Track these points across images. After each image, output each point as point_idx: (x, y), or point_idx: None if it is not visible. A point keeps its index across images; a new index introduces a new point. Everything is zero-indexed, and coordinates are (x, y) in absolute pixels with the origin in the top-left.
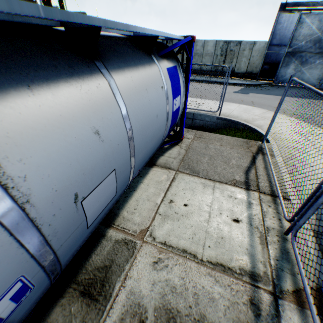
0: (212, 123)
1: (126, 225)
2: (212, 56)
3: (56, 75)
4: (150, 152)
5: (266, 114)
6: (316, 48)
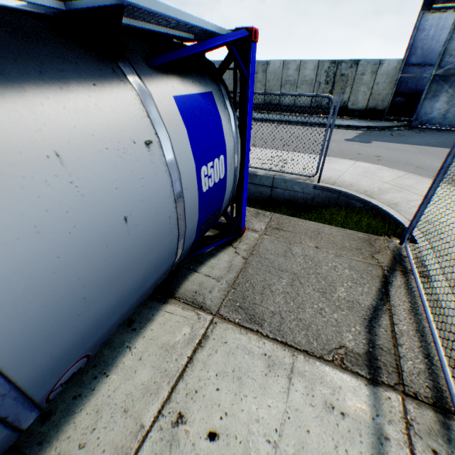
0: (305, 195)
1: None
2: (312, 85)
3: None
4: (120, 304)
5: (403, 181)
6: None
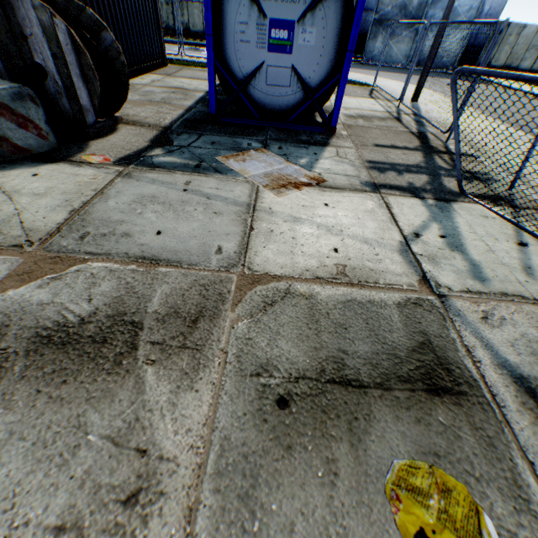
0: None
1: None
2: None
3: None
4: None
5: (368, 78)
6: (403, 16)
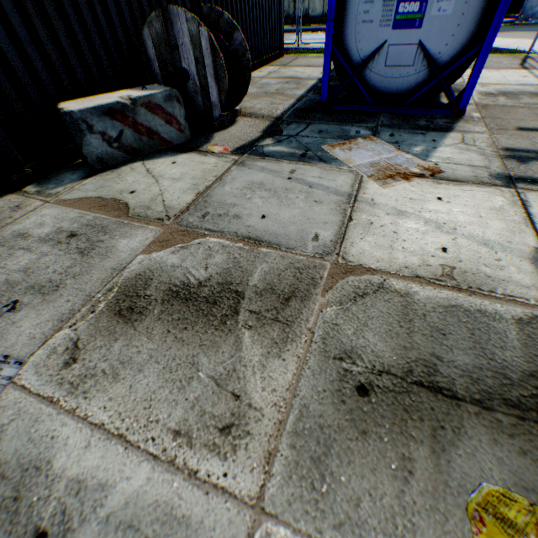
0: None
1: None
2: None
3: None
4: None
5: (521, 42)
6: None
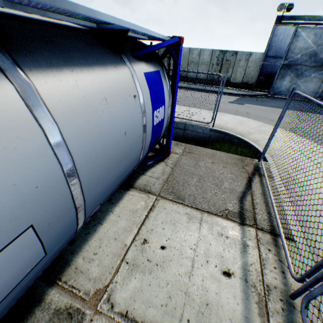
0: (205, 135)
1: (77, 282)
2: (208, 65)
3: None
4: (117, 179)
5: (262, 127)
6: (312, 61)
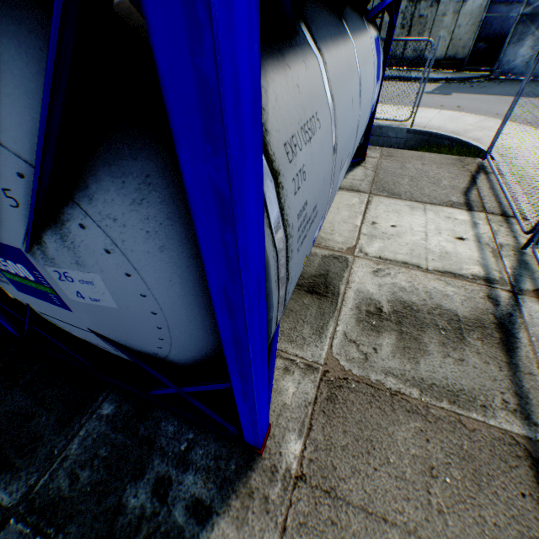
0: (398, 140)
1: (328, 244)
2: (386, 30)
3: (335, 33)
4: None
5: (484, 123)
6: None
